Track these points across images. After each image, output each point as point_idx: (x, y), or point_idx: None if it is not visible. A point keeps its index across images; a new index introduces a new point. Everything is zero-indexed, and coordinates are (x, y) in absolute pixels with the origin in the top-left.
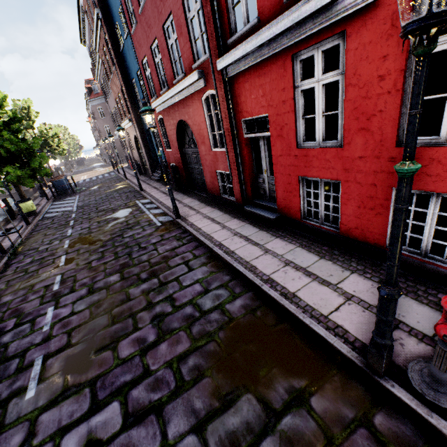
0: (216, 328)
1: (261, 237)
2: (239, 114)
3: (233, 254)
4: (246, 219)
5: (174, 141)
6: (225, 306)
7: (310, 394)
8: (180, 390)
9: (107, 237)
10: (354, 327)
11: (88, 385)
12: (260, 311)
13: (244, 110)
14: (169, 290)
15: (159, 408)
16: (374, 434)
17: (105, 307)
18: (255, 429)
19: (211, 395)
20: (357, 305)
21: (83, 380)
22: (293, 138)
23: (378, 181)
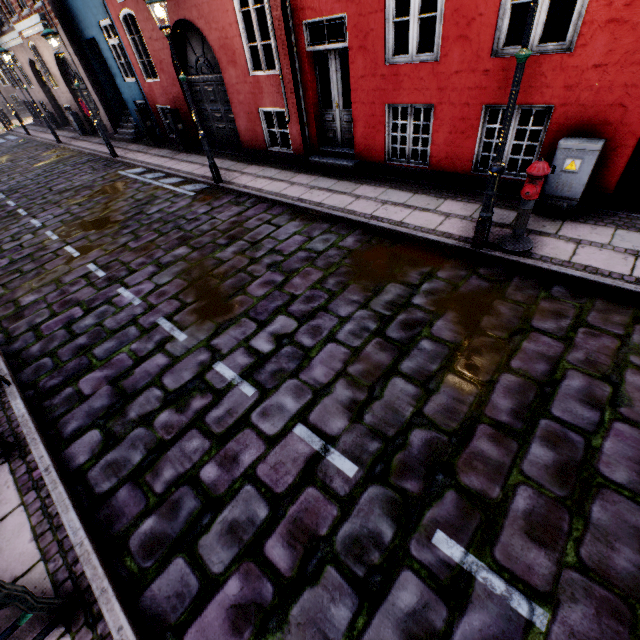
0: (340, 259)
1: (345, 187)
2: (300, 13)
3: (322, 205)
4: (315, 173)
5: (165, 62)
6: (339, 245)
7: (436, 272)
8: (334, 296)
9: (120, 218)
10: (457, 231)
11: (241, 317)
12: (375, 240)
13: (307, 5)
14: (267, 246)
15: (324, 308)
16: (480, 276)
17: (199, 273)
18: (405, 296)
19: (362, 292)
20: (456, 219)
21: (232, 316)
22: (381, 51)
23: (472, 100)
